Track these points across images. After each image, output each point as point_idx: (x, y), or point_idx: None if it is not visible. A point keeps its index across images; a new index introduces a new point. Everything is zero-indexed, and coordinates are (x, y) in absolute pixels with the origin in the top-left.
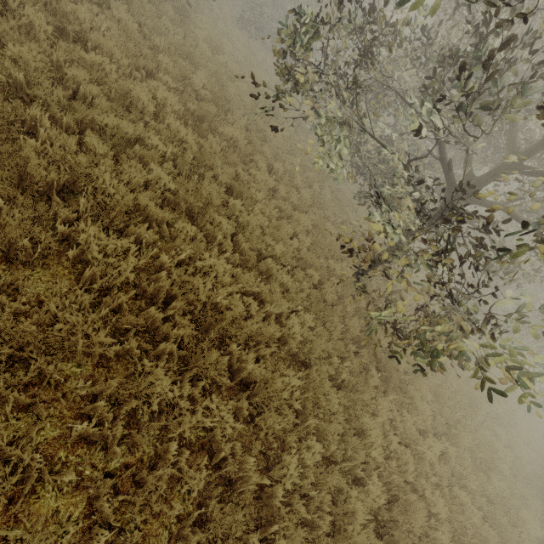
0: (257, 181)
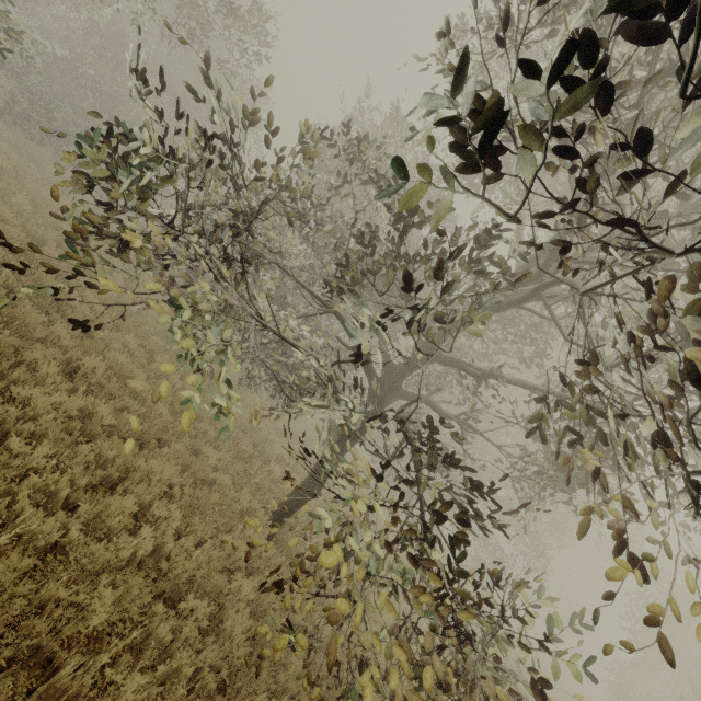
0: (32, 411)
